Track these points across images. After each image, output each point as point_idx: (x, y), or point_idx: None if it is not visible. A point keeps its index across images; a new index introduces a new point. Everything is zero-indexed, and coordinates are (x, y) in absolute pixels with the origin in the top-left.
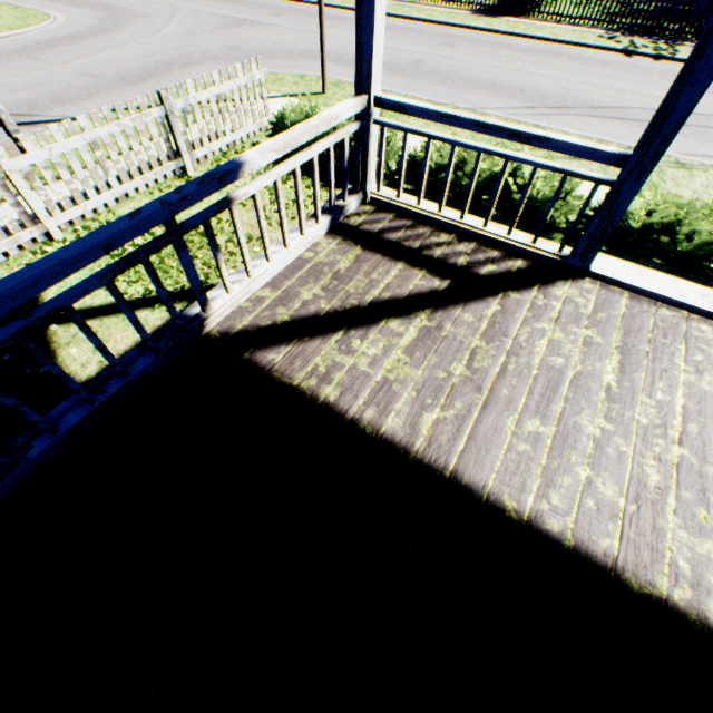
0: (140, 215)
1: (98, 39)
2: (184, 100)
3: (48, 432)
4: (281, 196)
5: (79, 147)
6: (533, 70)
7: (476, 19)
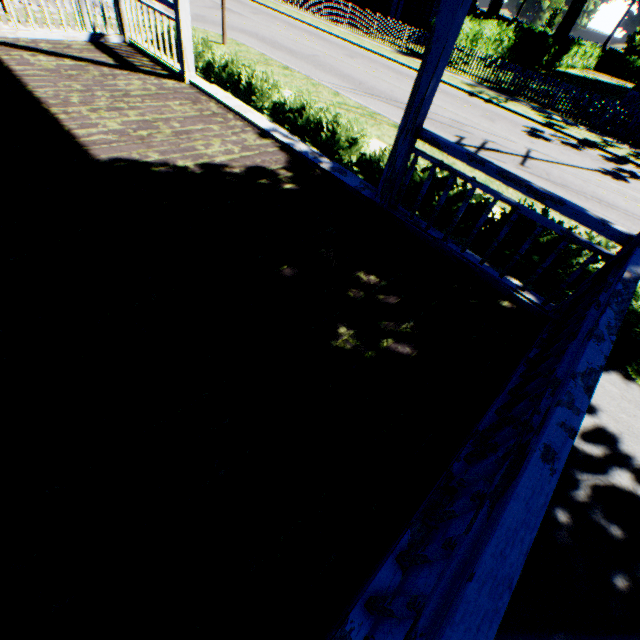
0: None
1: None
2: None
3: None
4: None
5: None
6: (388, 80)
7: (392, 54)
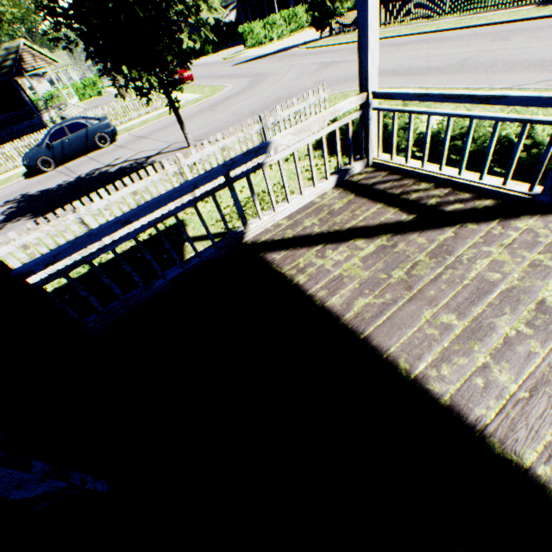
0: (211, 171)
1: (245, 94)
2: (273, 118)
3: (162, 278)
4: (297, 162)
5: (216, 151)
6: None
7: (539, 10)
